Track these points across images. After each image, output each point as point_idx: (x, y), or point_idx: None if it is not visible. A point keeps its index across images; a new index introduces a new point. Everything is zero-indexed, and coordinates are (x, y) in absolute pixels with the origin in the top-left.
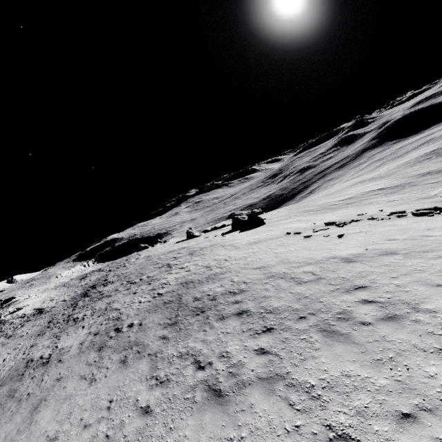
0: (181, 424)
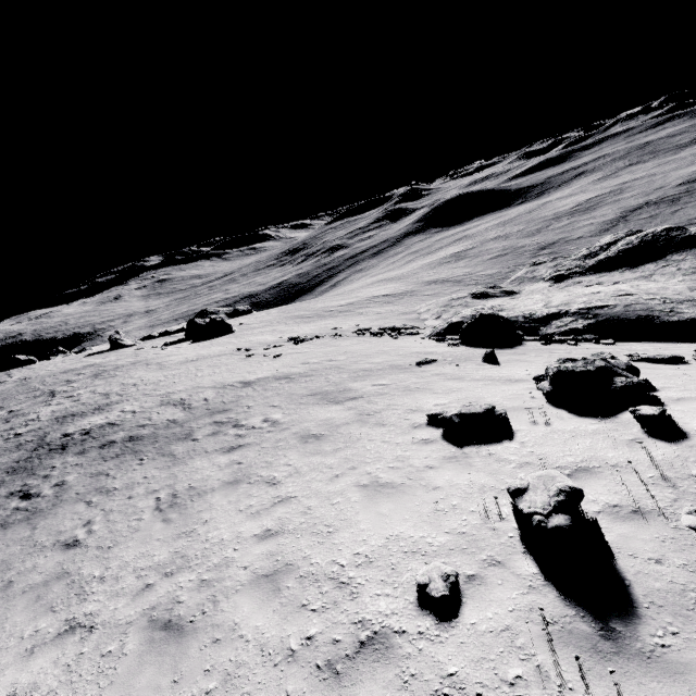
0: None
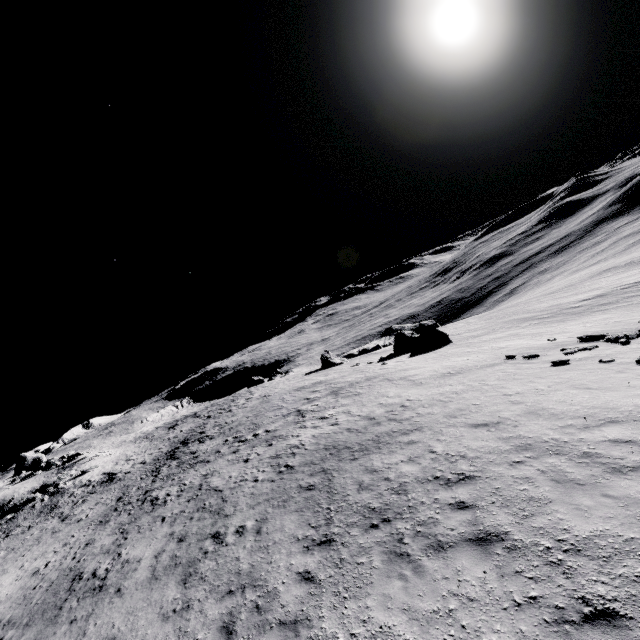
0: None
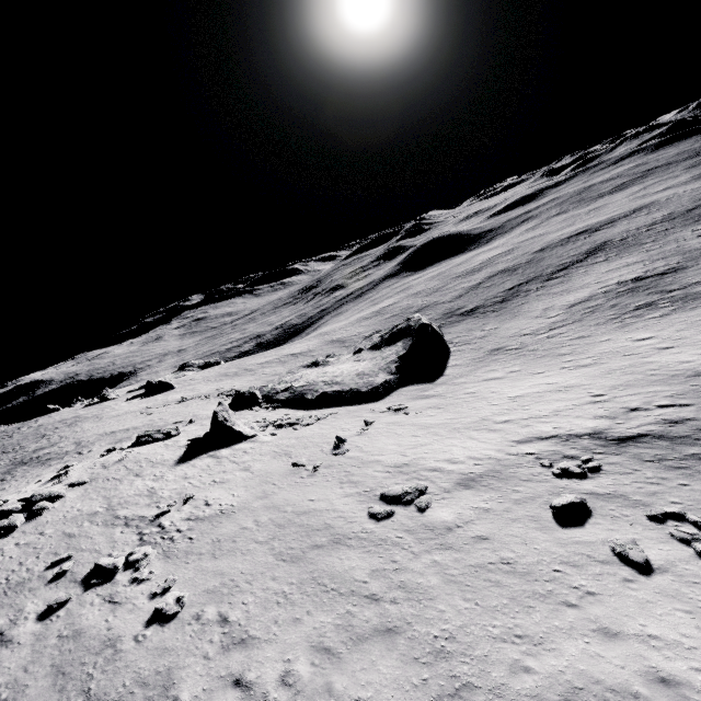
0: None
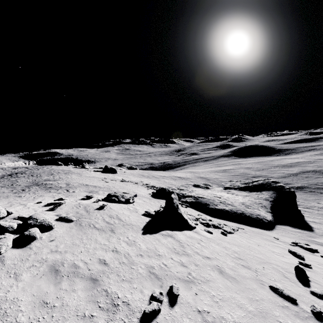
0: (10, 194)
